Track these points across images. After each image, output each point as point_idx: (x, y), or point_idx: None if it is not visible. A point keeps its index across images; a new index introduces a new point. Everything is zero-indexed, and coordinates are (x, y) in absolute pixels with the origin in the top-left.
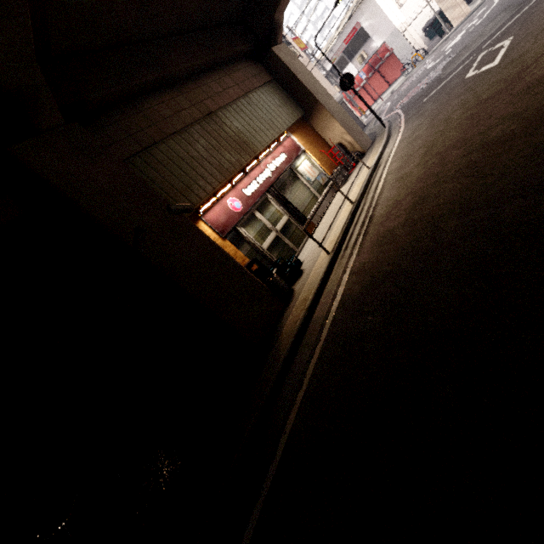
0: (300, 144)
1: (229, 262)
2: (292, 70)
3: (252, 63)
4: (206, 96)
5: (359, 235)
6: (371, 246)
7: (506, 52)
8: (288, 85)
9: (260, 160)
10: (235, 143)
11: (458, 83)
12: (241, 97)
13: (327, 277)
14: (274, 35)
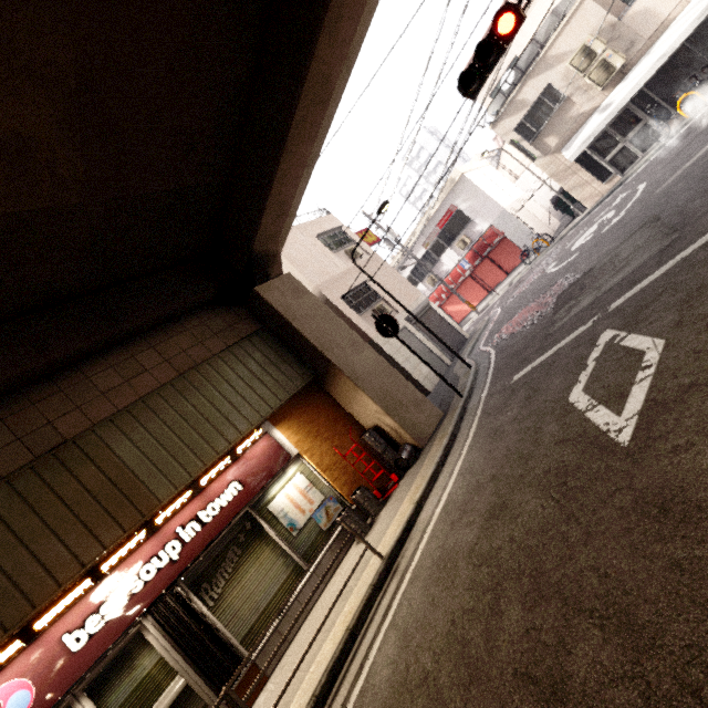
0: (290, 444)
1: None
2: (289, 316)
3: (225, 309)
4: (72, 406)
5: None
6: None
7: (648, 404)
8: (285, 336)
9: (166, 517)
10: (96, 502)
11: (557, 403)
12: (170, 382)
13: None
14: (259, 270)
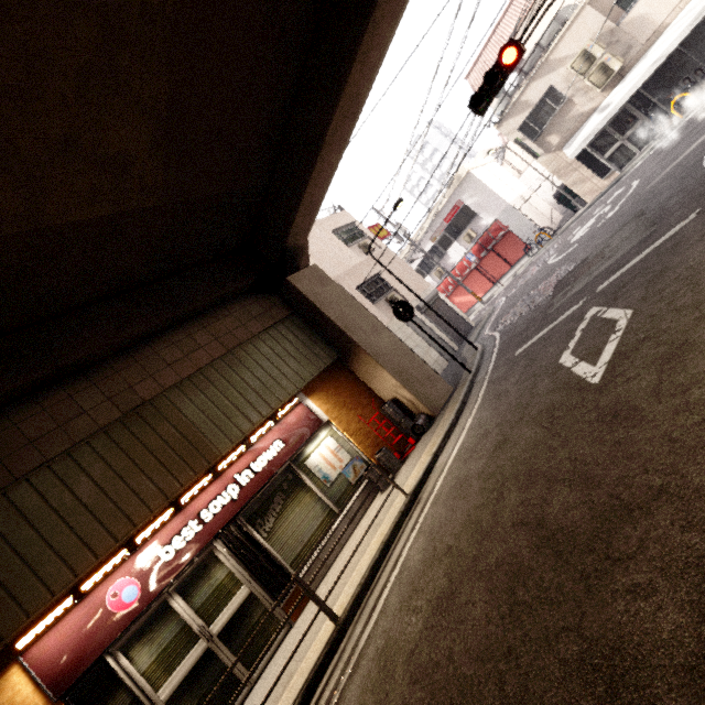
0: (321, 412)
1: None
2: (317, 302)
3: (261, 296)
4: (146, 374)
5: None
6: None
7: (614, 355)
8: (313, 320)
9: (225, 466)
10: (172, 451)
11: (550, 366)
12: (220, 357)
13: None
14: (290, 262)
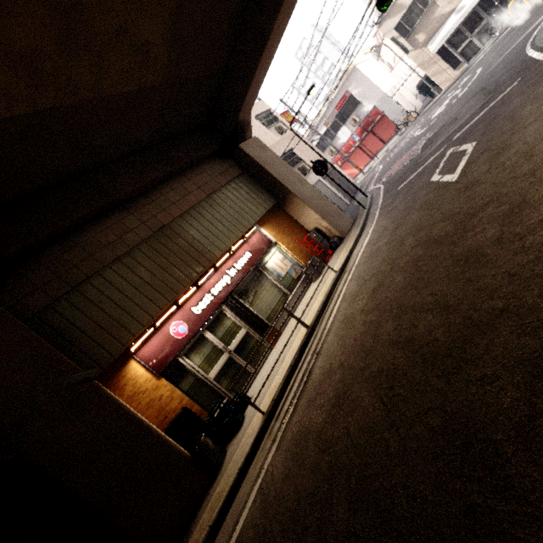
0: (270, 236)
1: (142, 431)
2: (261, 163)
3: (221, 160)
4: (161, 209)
5: (291, 404)
6: (288, 447)
7: (465, 165)
8: (259, 176)
9: (219, 265)
10: (187, 255)
11: (424, 184)
12: (203, 200)
13: (249, 464)
14: (240, 133)
